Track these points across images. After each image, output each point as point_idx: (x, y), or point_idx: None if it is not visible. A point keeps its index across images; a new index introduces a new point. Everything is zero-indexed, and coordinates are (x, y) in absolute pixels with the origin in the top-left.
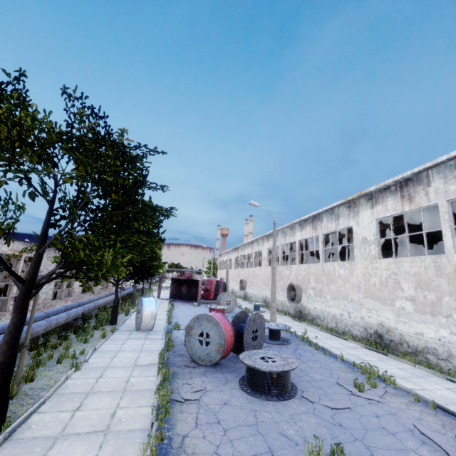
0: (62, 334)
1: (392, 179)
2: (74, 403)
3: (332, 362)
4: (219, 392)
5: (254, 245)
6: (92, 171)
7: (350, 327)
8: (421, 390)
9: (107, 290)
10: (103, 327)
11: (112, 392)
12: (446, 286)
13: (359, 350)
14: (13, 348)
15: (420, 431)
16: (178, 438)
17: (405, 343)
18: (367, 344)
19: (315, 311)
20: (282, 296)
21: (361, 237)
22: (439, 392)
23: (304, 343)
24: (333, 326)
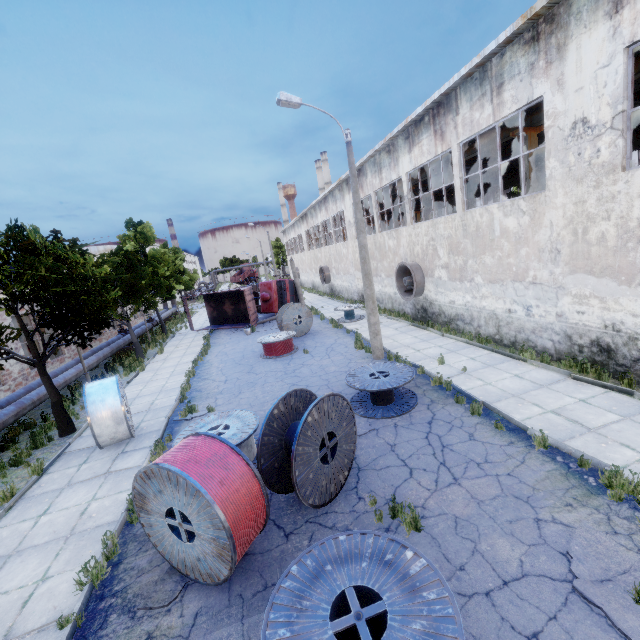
0: None
1: None
2: None
3: (522, 459)
4: None
5: (329, 204)
6: None
7: (531, 334)
8: None
9: (103, 338)
10: (41, 450)
11: None
12: None
13: (562, 389)
14: None
15: None
16: None
17: None
18: (571, 366)
19: (453, 308)
20: (389, 287)
21: (570, 121)
22: None
23: (444, 396)
24: (492, 333)
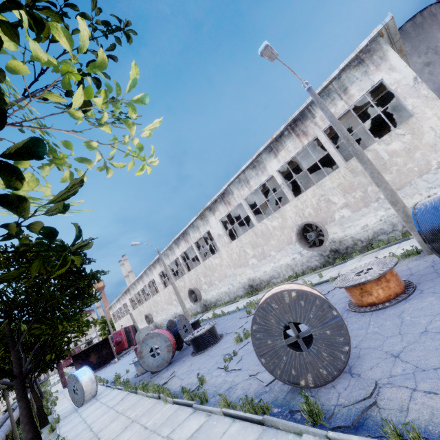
0: None
1: (216, 195)
2: None
3: (235, 314)
4: (184, 366)
5: (144, 278)
6: (52, 268)
7: (237, 292)
8: None
9: None
10: None
11: (113, 420)
12: (262, 241)
13: (246, 301)
14: (34, 424)
15: None
16: (178, 388)
17: (263, 281)
18: (248, 295)
19: (214, 297)
20: (187, 304)
21: (217, 234)
22: None
23: (217, 318)
24: (228, 299)
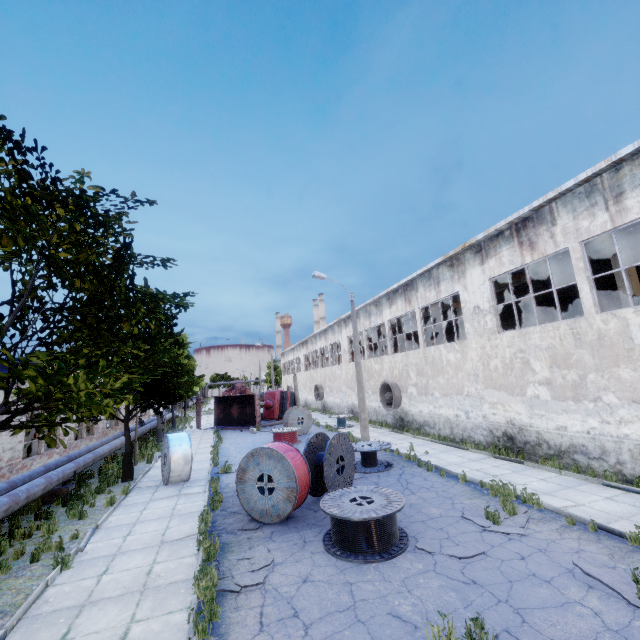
0: (43, 510)
1: (505, 220)
2: (57, 629)
3: (452, 486)
4: (294, 564)
5: (329, 335)
6: (28, 244)
7: (471, 431)
8: (574, 506)
9: (118, 428)
10: (112, 487)
11: (124, 595)
12: (590, 360)
13: (486, 461)
14: None
15: (583, 571)
16: None
17: (545, 444)
18: (495, 452)
19: (422, 416)
20: (375, 401)
21: (472, 306)
22: (597, 506)
23: (411, 464)
24: (448, 433)
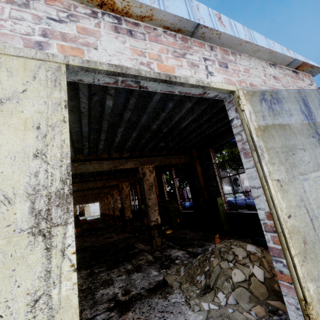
0: None
1: None
2: None
3: None
4: None
5: None
6: None
7: None
8: None
9: None
10: None
11: None
12: None
13: None
14: None
15: None
16: None
17: None
18: None
19: None
20: (227, 187)
21: None
22: None
23: None
24: None
